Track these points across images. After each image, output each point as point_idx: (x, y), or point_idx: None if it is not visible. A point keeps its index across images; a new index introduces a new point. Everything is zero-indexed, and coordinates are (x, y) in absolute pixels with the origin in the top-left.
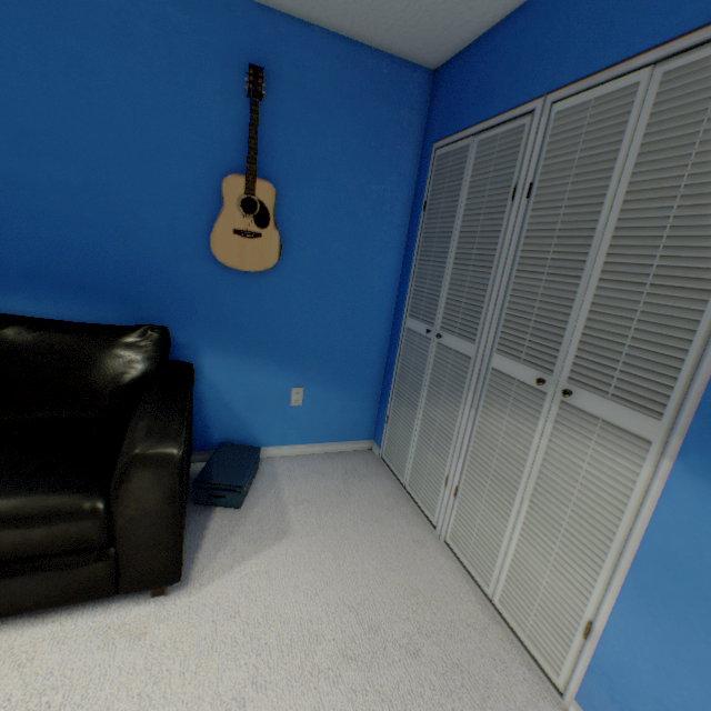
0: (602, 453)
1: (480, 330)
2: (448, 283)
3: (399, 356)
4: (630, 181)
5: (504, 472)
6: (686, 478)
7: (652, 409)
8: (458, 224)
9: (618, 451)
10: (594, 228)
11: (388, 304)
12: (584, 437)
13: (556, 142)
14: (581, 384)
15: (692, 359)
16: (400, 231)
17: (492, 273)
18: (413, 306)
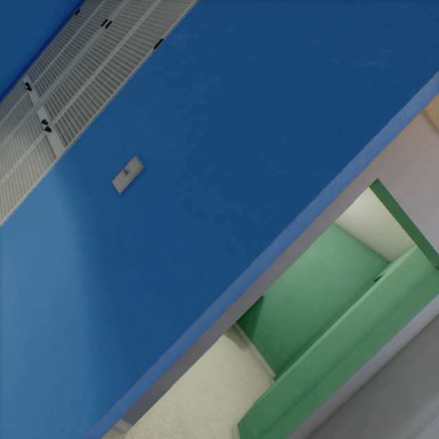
0: (40, 163)
1: (47, 91)
2: (55, 61)
3: (8, 98)
4: (131, 37)
5: (1, 174)
6: (53, 174)
7: (67, 142)
8: (81, 30)
9: (45, 162)
10: (111, 53)
11: (20, 59)
12: (41, 155)
13: (130, 7)
14: (57, 128)
15: (91, 121)
16: (56, 17)
17: (72, 62)
18: (35, 69)
